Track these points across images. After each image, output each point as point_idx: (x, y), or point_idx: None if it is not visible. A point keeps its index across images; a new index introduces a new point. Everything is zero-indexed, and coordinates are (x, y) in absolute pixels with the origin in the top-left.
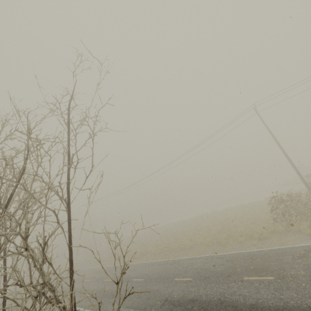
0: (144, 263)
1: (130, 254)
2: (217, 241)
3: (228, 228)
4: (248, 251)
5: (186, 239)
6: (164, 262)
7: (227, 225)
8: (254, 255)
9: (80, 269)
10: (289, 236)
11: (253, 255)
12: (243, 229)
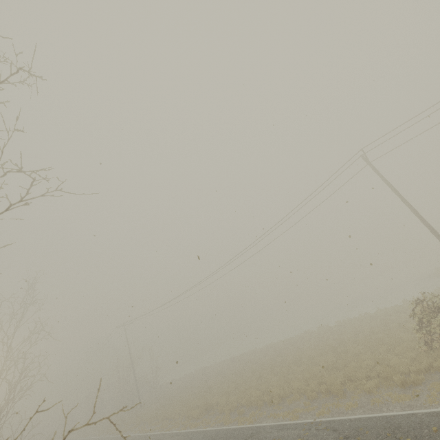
0: (203, 432)
1: (187, 411)
2: (327, 387)
3: (345, 360)
4: (385, 415)
5: (275, 382)
6: (235, 431)
7: (343, 353)
8: (399, 426)
9: (110, 437)
10: None
11: (396, 427)
12: (371, 362)
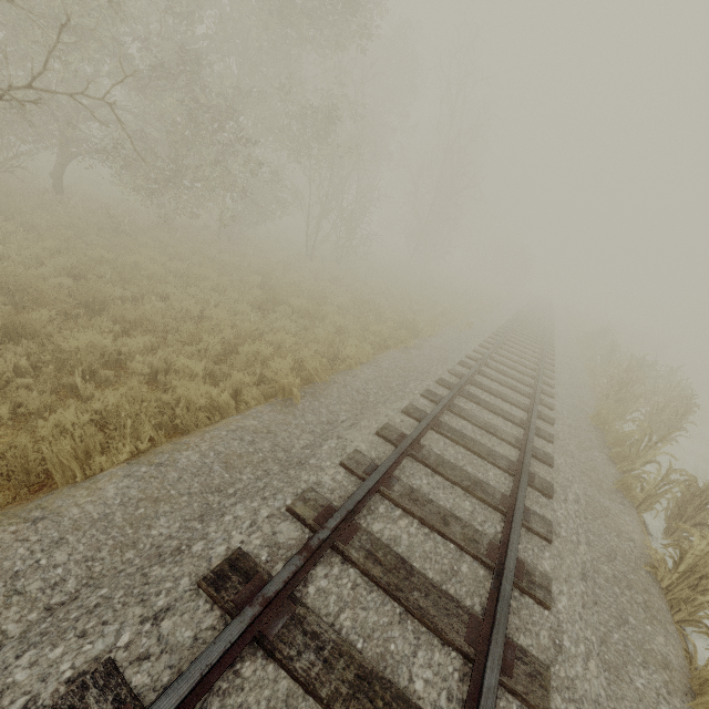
0: None
1: None
2: None
3: None
4: None
5: None
6: None
7: None
8: None
9: None
10: None
11: None
12: None
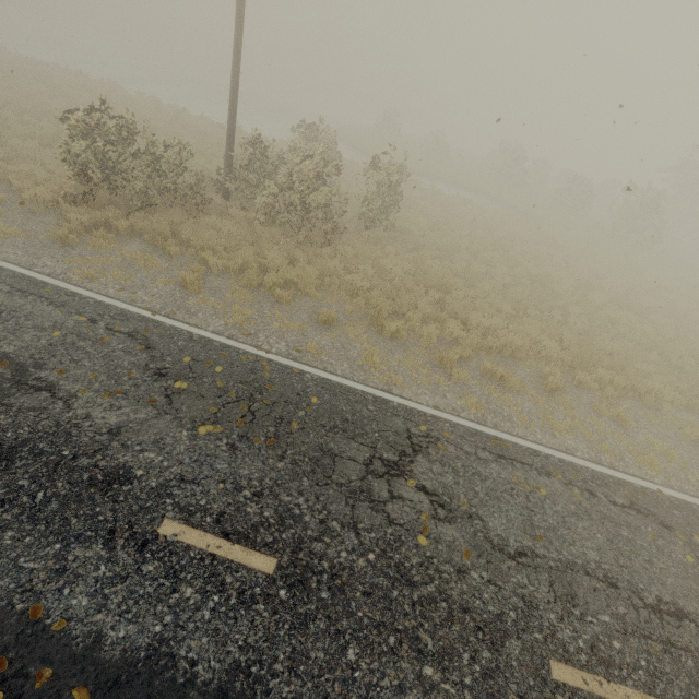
0: None
1: None
2: None
3: None
4: None
5: None
6: None
7: (17, 125)
8: None
9: None
10: (32, 223)
11: None
12: None
